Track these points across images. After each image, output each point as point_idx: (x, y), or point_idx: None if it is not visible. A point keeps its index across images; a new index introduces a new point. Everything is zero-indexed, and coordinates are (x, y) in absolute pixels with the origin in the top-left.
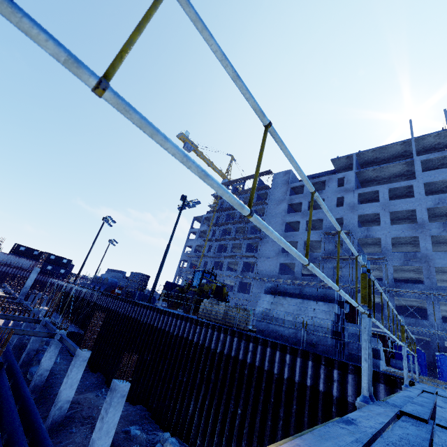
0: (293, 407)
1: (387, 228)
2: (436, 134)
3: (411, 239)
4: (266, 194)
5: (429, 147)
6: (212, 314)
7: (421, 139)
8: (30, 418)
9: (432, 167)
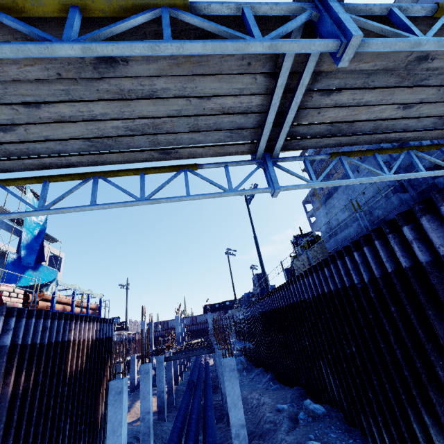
0: (391, 310)
1: None
2: None
3: None
4: None
5: None
6: (302, 268)
7: None
8: (204, 411)
9: None
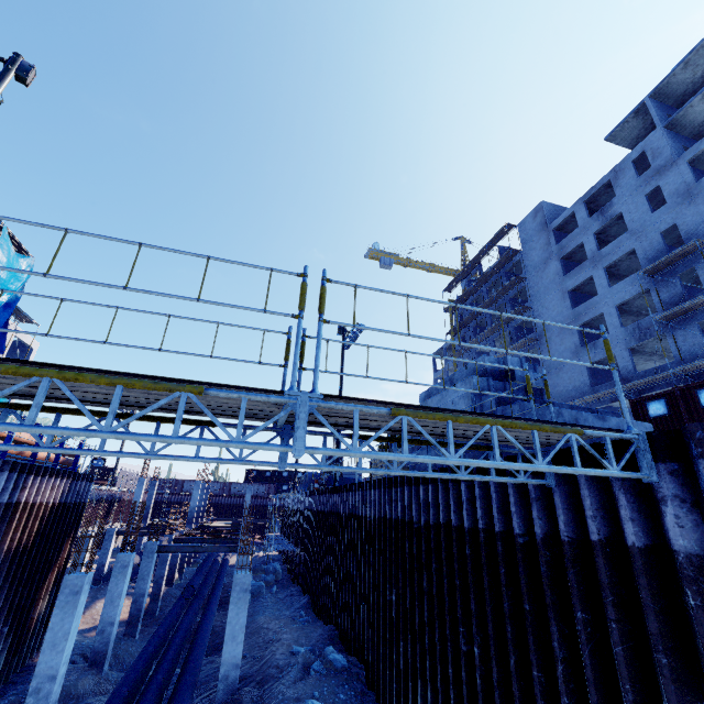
0: (433, 567)
1: None
2: None
3: None
4: (520, 264)
5: None
6: None
7: None
8: (195, 635)
9: None
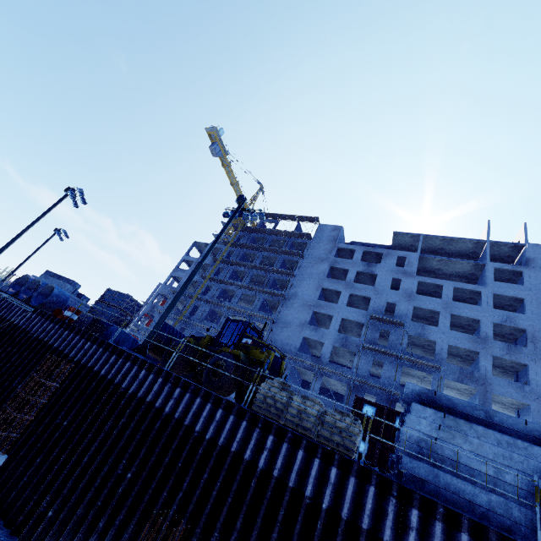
0: None
1: (446, 332)
2: (513, 245)
3: (465, 352)
4: (302, 245)
5: (499, 256)
6: (289, 413)
7: (496, 245)
8: None
9: (498, 279)
